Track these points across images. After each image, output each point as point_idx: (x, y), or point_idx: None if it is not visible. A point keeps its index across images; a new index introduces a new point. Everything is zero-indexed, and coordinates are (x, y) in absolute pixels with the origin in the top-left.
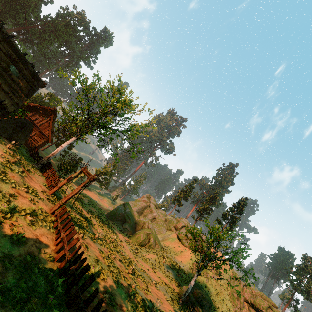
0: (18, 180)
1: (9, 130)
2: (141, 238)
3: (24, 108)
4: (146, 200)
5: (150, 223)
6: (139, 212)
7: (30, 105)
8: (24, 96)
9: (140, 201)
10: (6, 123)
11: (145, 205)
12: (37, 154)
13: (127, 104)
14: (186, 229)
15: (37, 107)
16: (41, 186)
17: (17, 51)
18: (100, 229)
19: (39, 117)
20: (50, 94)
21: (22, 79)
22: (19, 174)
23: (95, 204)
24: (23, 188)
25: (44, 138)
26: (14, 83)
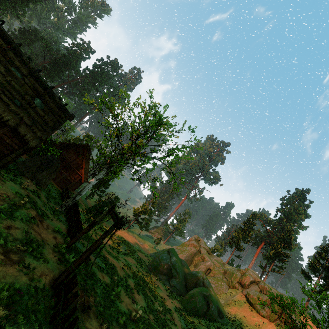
0: (16, 232)
1: (33, 169)
2: (197, 303)
3: (55, 147)
4: (195, 244)
5: (205, 277)
6: (188, 261)
7: (64, 144)
8: (49, 129)
9: (188, 245)
10: (30, 161)
11: (194, 251)
12: (67, 195)
13: (162, 122)
14: (258, 286)
15: (71, 145)
16: (55, 238)
17: (43, 85)
18: (139, 296)
19: (73, 155)
20: (87, 135)
21: (47, 112)
22: (23, 222)
23: (134, 253)
24: (18, 246)
25: (77, 177)
26: (39, 116)
